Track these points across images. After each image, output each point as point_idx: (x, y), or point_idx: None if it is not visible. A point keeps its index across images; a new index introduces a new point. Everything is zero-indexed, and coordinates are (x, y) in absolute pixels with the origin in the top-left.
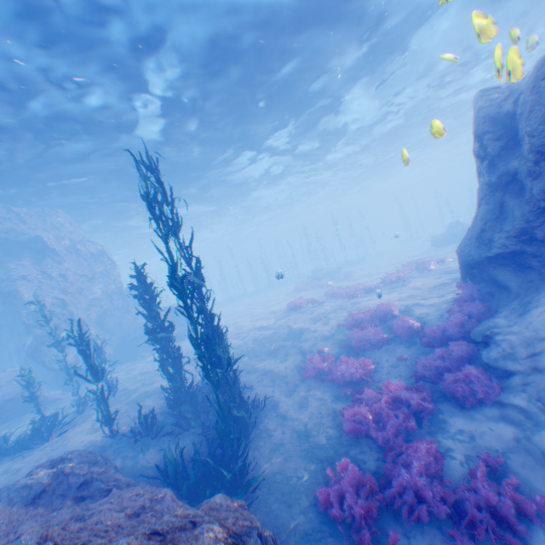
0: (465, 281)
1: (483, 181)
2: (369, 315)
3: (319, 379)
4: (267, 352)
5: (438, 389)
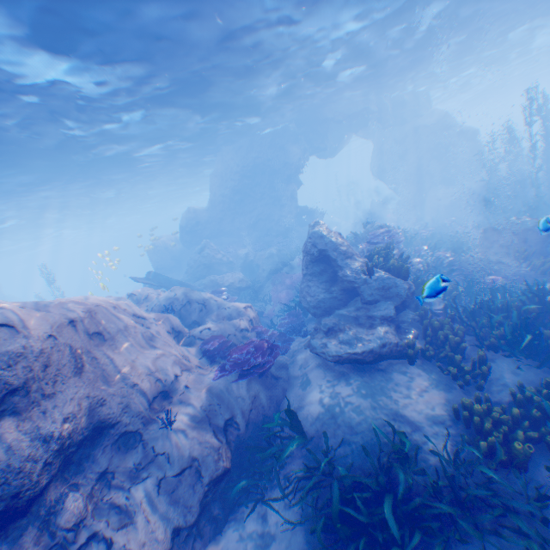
0: None
1: None
2: None
3: None
4: None
5: None
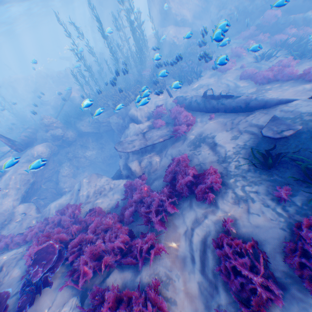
0: None
1: None
2: None
3: None
4: None
5: None
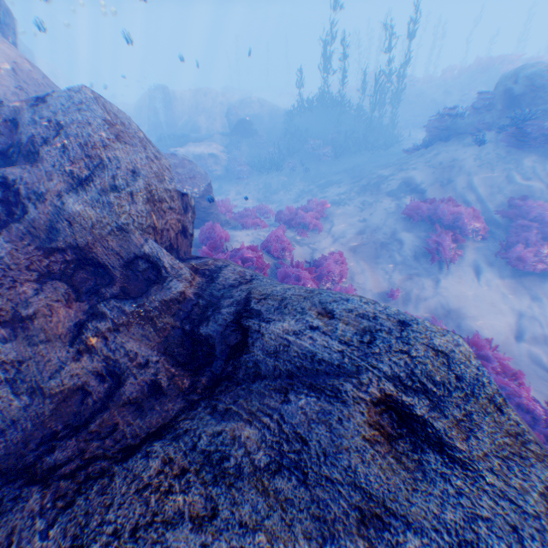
0: None
1: None
2: None
3: None
4: None
5: None
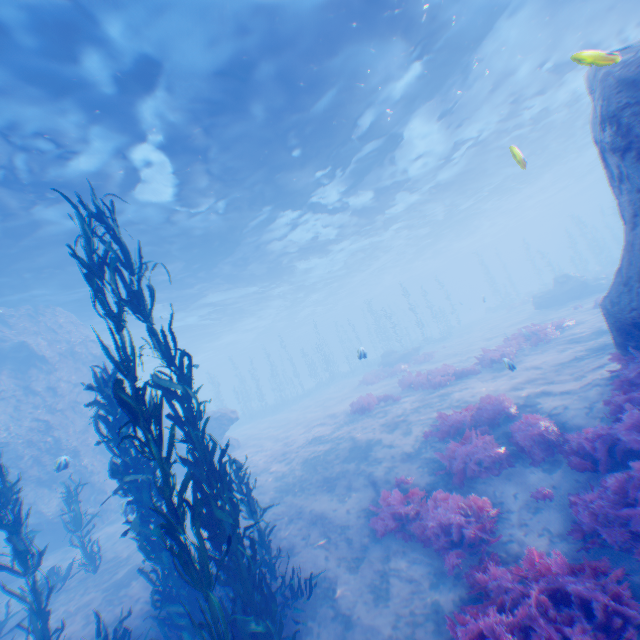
0: (626, 351)
1: (631, 188)
2: (470, 416)
3: (404, 536)
4: (321, 485)
5: (638, 567)
